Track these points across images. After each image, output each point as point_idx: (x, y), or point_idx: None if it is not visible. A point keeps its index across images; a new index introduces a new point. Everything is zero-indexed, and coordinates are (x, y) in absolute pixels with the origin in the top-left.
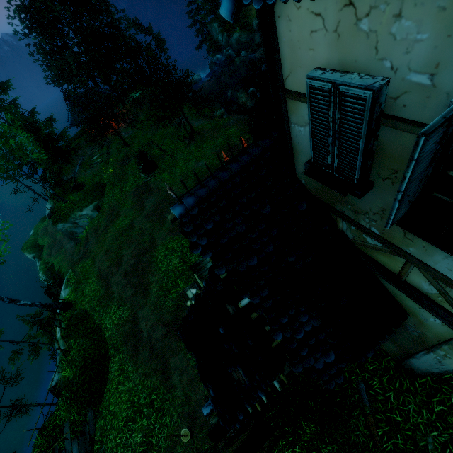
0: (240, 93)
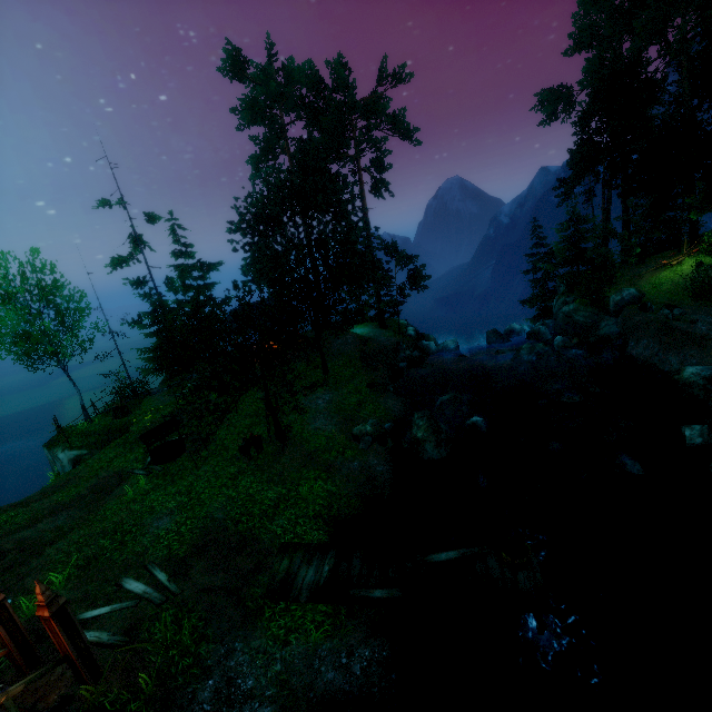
0: (420, 415)
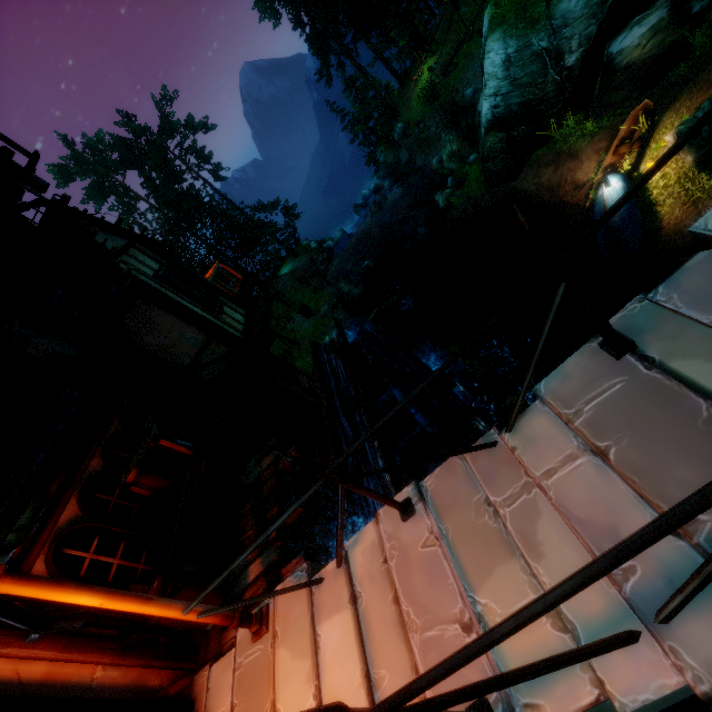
0: (340, 282)
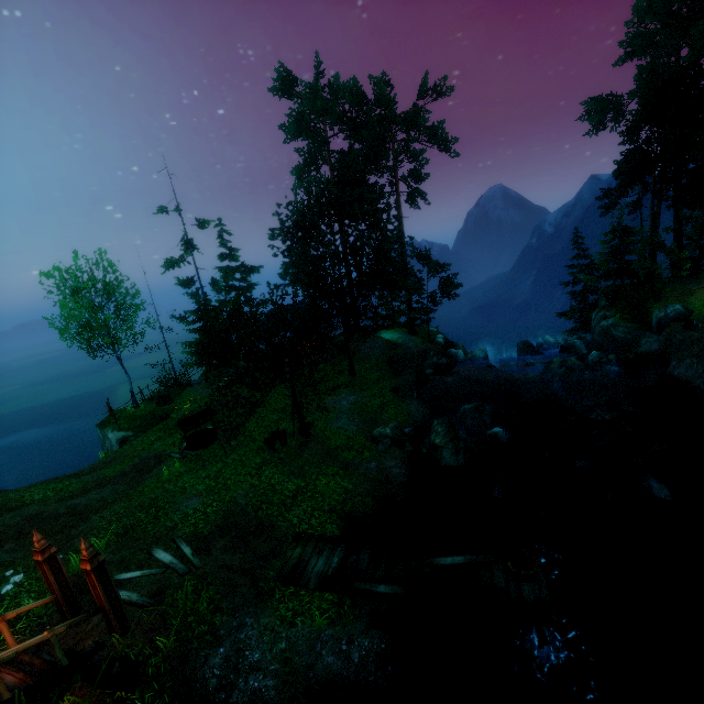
0: (439, 421)
